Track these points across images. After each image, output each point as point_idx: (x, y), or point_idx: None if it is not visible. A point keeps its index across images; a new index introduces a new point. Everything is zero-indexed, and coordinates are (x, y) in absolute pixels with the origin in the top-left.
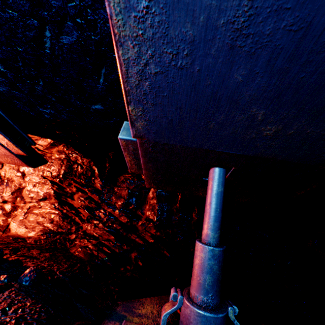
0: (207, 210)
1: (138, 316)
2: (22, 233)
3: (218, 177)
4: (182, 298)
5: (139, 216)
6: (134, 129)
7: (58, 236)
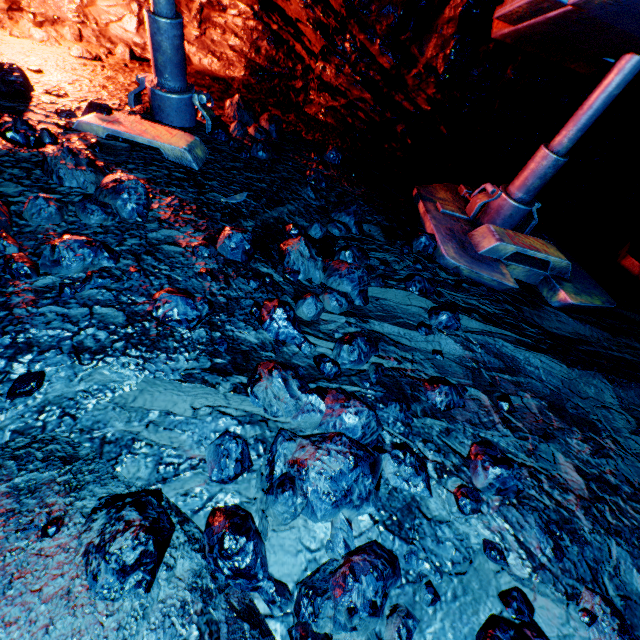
0: (581, 116)
1: (441, 200)
2: (213, 68)
3: (628, 73)
4: (501, 194)
5: (414, 58)
6: (584, 1)
7: (276, 82)
